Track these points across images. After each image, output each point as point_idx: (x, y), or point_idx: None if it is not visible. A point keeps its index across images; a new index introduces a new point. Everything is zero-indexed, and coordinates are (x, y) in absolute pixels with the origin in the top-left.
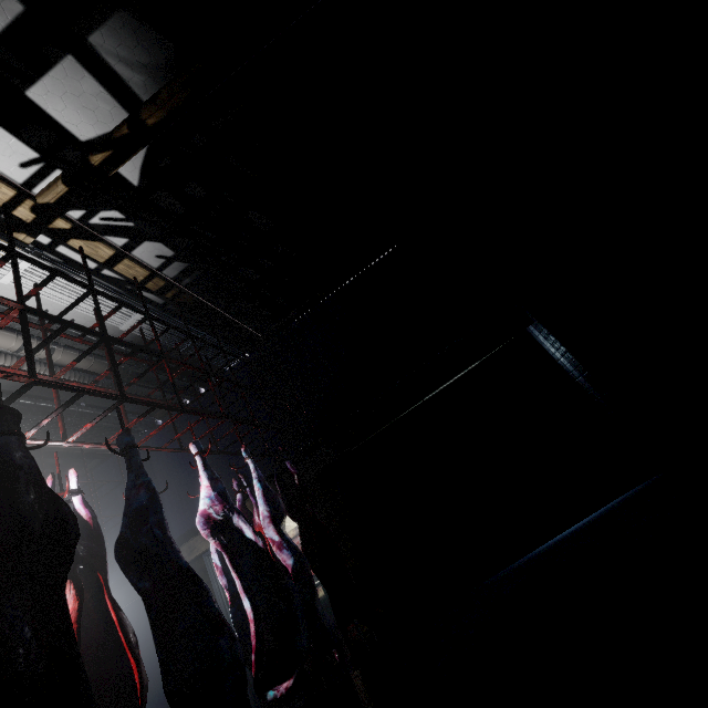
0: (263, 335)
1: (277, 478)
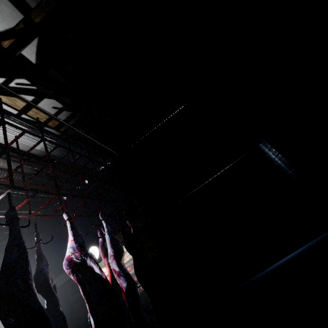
0: (117, 152)
1: (121, 230)
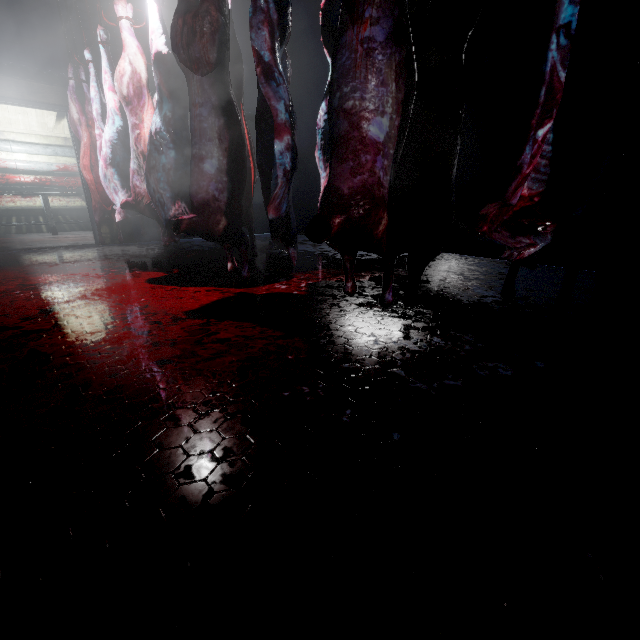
0: None
1: None
